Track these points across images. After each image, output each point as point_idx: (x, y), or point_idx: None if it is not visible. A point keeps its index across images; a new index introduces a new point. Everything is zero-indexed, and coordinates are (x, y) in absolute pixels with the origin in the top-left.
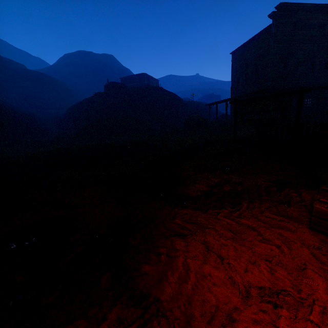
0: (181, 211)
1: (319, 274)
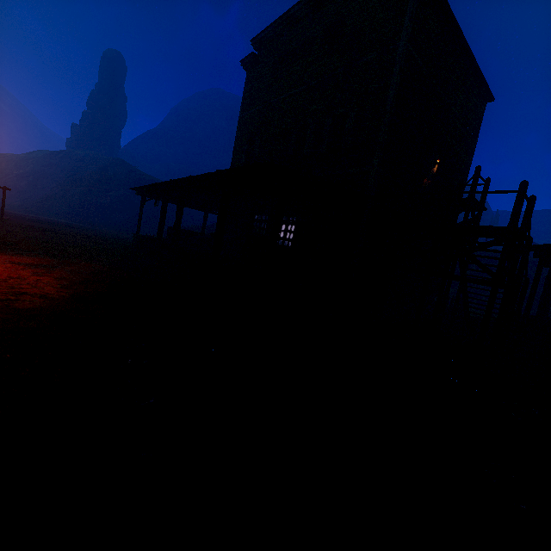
0: None
1: None
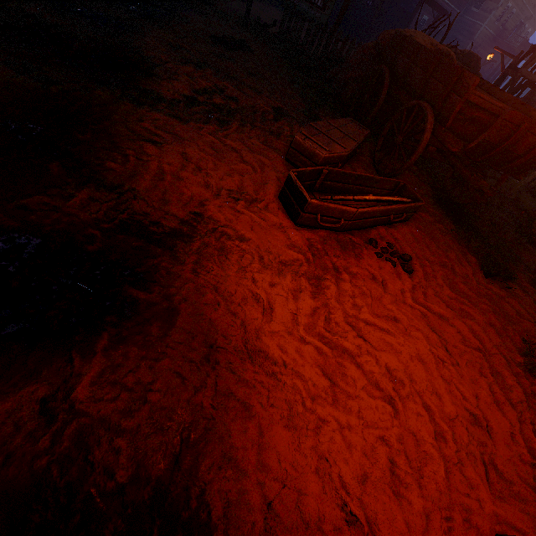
0: (150, 115)
1: (275, 188)
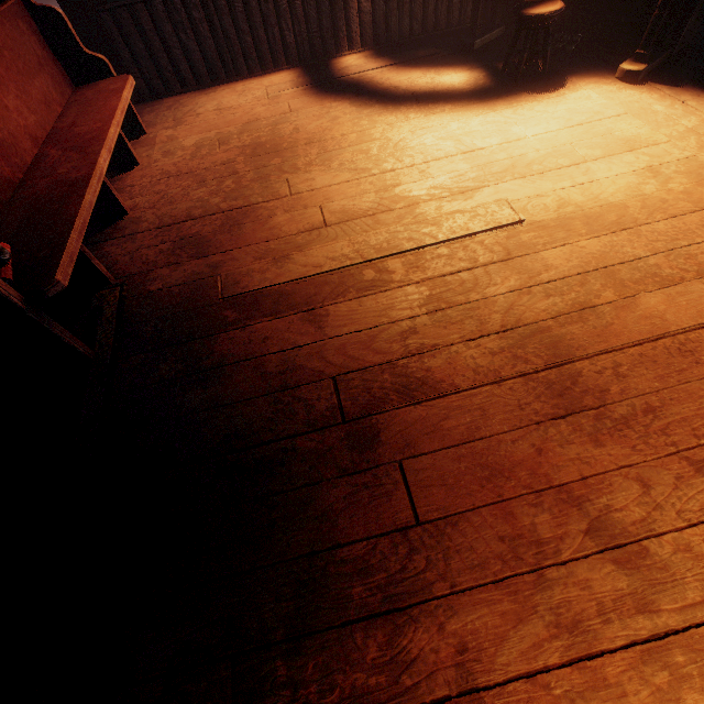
0: None
1: None
